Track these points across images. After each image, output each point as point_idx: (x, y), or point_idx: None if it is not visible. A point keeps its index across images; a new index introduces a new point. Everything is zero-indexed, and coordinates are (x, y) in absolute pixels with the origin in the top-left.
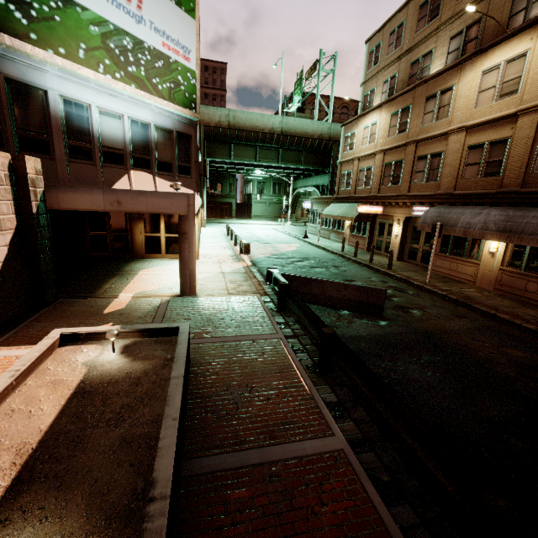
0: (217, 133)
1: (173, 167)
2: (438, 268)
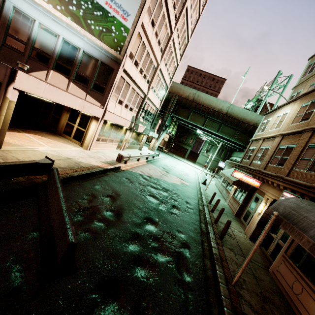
0: (184, 102)
1: (89, 82)
2: (279, 275)
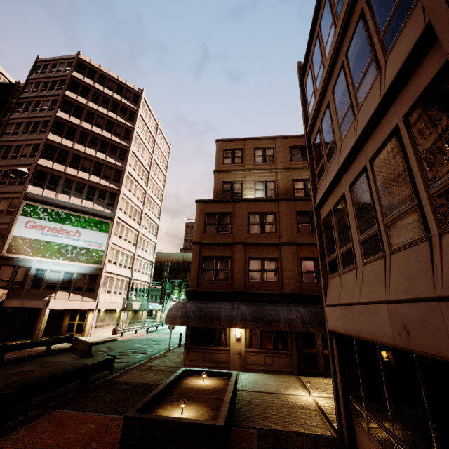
0: (177, 265)
1: (84, 289)
2: None
